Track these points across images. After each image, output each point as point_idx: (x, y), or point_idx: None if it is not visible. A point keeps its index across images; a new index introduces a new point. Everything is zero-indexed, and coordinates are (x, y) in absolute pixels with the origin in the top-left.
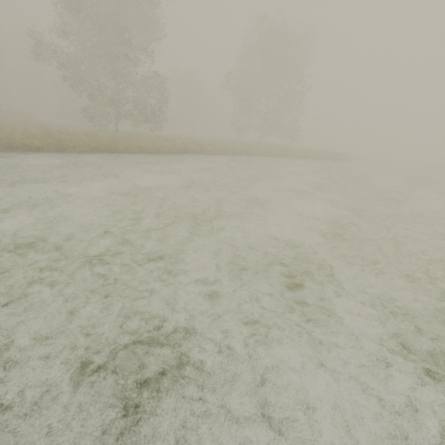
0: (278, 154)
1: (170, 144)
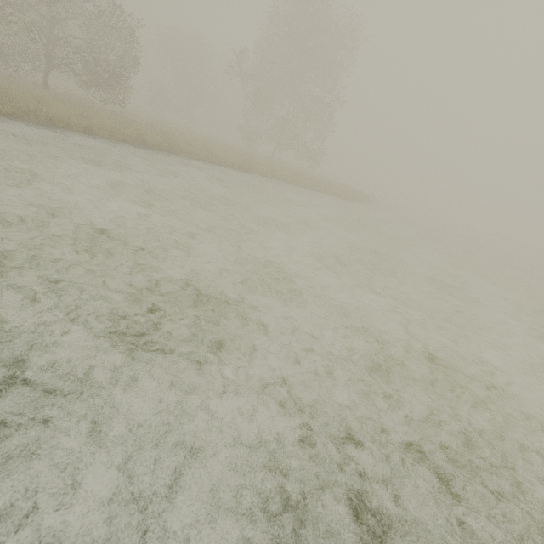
0: (285, 178)
1: (113, 125)
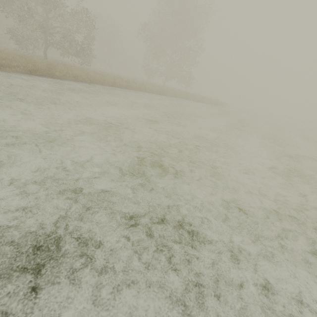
0: (182, 96)
1: (101, 77)
